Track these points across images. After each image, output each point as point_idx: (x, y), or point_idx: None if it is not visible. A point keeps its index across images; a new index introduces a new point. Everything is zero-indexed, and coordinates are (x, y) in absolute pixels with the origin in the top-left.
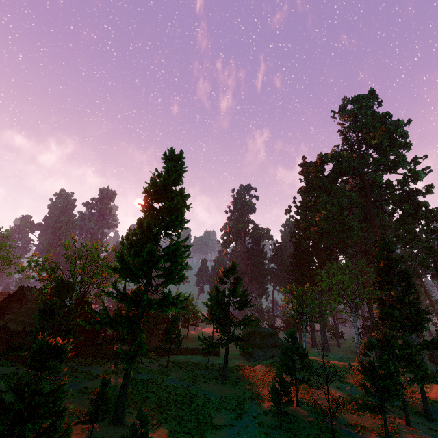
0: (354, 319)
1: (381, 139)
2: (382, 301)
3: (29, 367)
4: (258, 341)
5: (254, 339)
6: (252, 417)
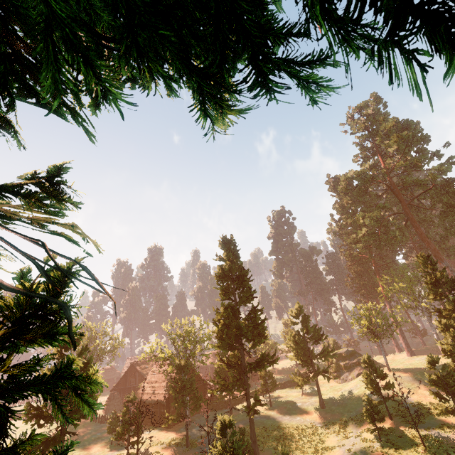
0: (428, 319)
1: (396, 146)
2: (439, 311)
3: (219, 435)
4: (341, 363)
5: (336, 361)
6: (356, 435)
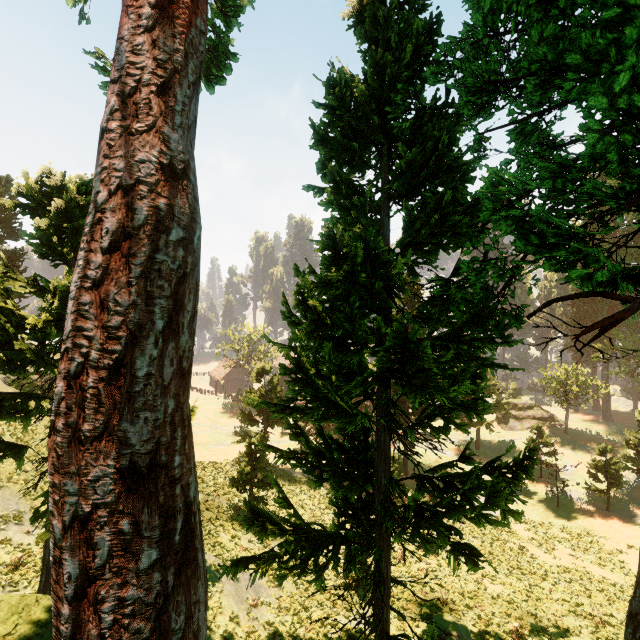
0: None
1: None
2: None
3: None
4: (513, 412)
5: (508, 410)
6: None
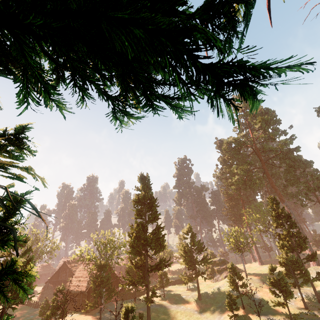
0: (273, 240)
1: (260, 124)
2: (279, 235)
3: (123, 318)
4: (215, 267)
5: (212, 267)
6: None
